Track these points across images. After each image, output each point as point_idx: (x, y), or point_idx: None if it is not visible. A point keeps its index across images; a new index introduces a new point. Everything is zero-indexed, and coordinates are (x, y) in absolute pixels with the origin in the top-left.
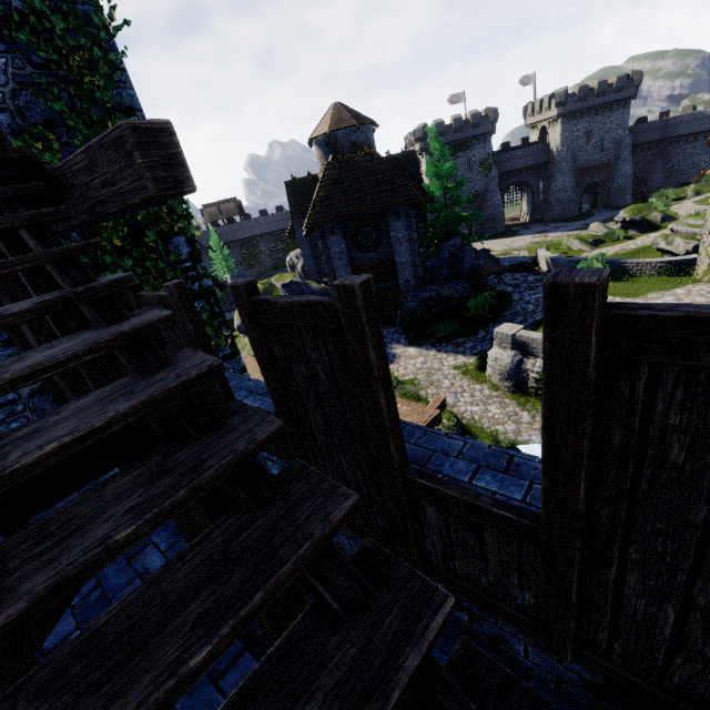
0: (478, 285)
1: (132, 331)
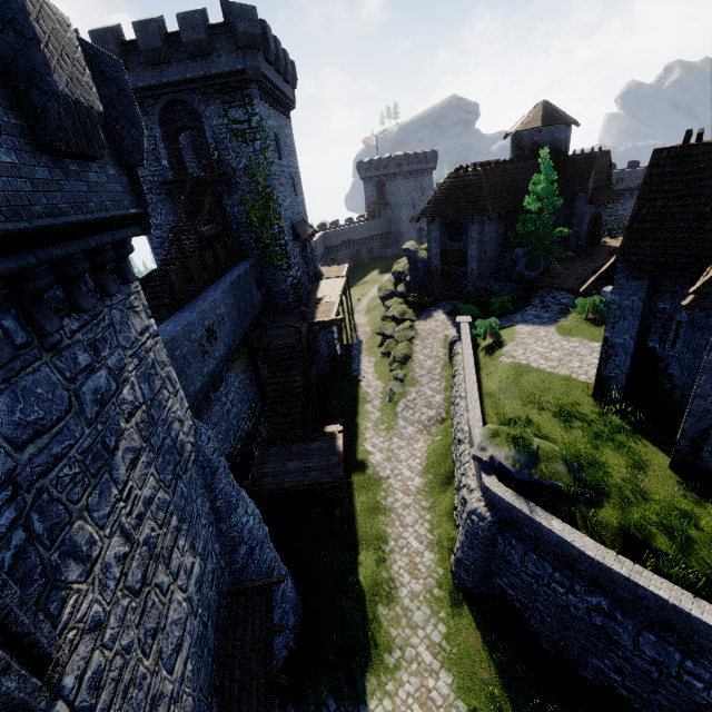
0: (530, 292)
1: (190, 251)
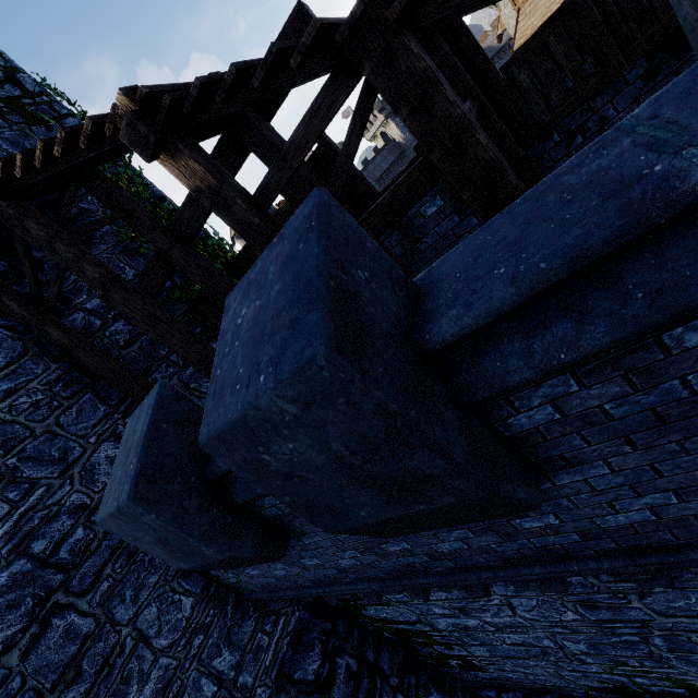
0: None
1: None
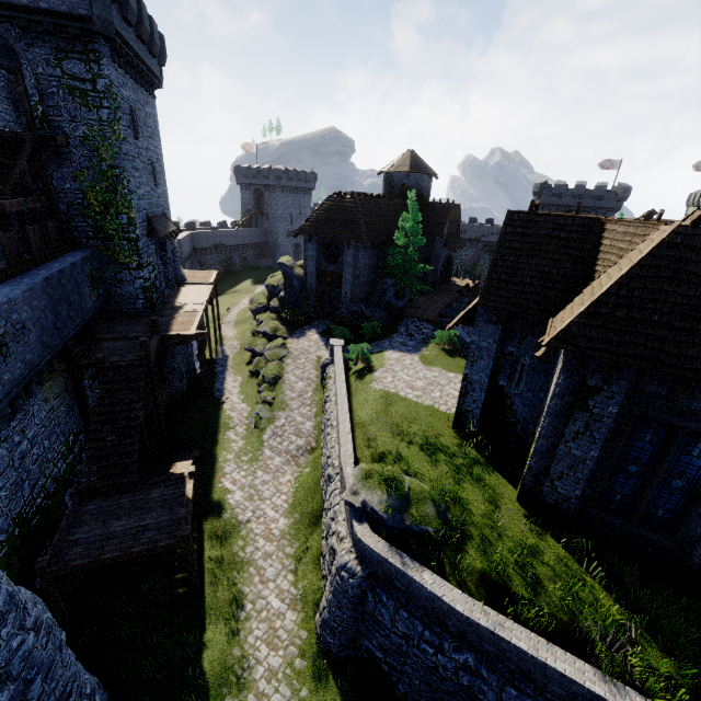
0: (397, 320)
1: None
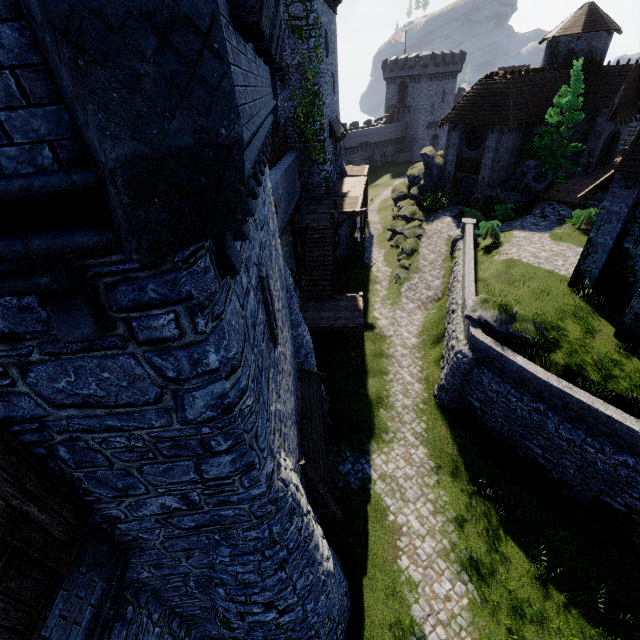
0: (533, 203)
1: None
